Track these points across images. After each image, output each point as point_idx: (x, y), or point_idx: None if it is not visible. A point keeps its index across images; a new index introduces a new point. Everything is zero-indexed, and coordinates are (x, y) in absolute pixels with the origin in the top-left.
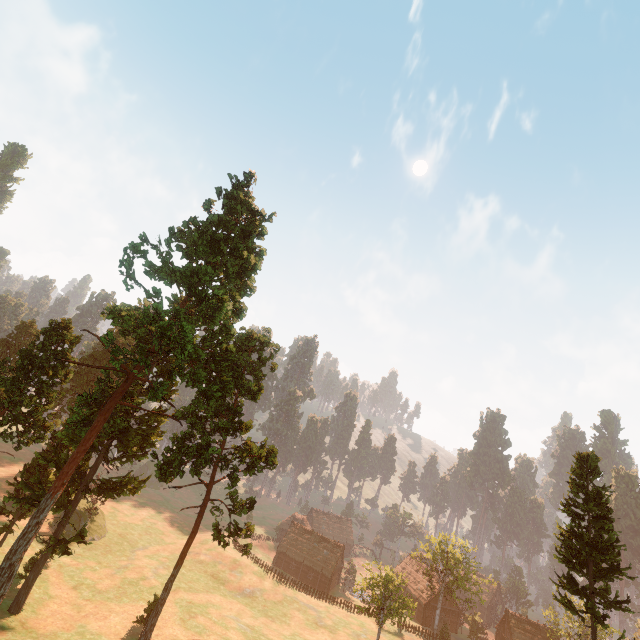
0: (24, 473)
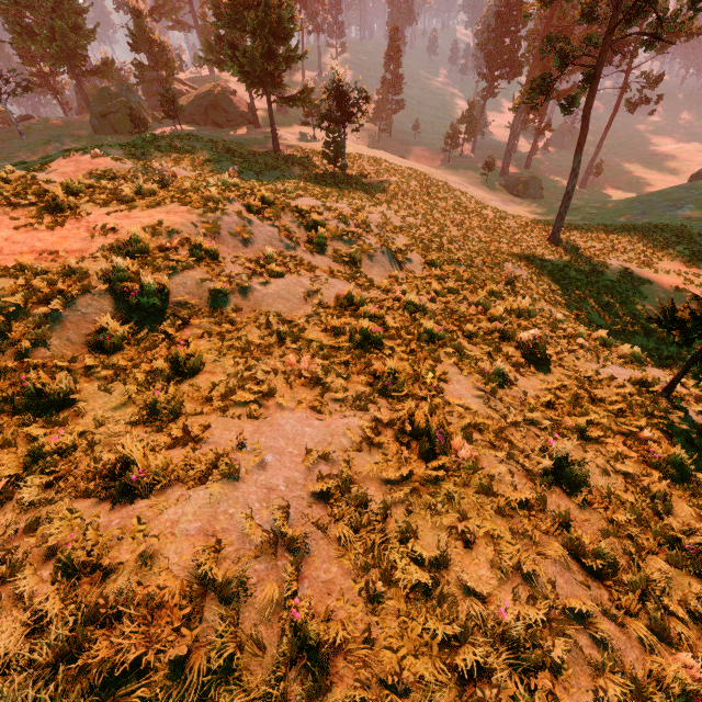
0: (513, 95)
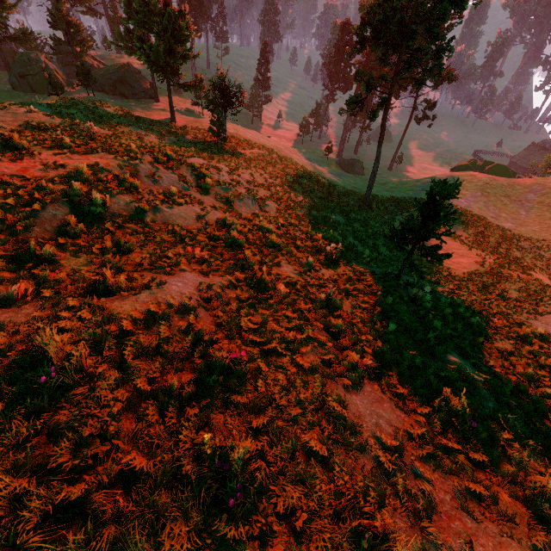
0: None
